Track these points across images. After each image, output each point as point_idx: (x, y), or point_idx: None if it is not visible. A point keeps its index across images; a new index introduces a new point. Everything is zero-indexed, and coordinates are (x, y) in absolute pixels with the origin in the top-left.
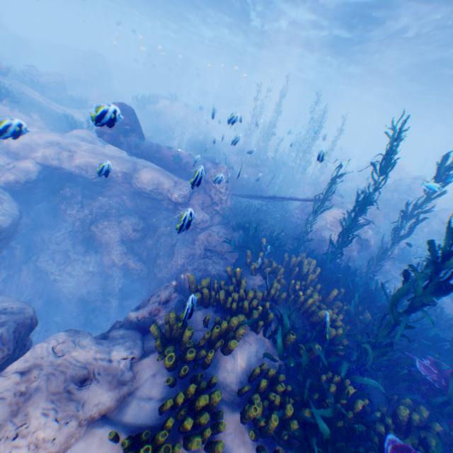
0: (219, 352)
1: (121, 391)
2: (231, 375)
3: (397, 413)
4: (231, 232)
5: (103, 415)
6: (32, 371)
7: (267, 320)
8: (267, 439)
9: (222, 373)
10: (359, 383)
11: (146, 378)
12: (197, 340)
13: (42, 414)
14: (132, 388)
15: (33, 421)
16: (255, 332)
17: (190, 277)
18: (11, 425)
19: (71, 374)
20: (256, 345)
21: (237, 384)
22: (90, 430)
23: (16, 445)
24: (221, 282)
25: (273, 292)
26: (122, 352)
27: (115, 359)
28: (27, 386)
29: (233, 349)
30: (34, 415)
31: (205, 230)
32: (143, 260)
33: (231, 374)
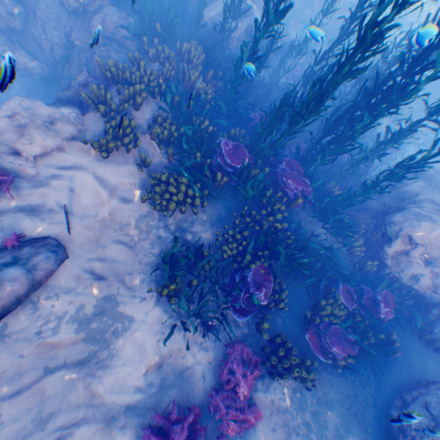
0: (133, 110)
1: (78, 127)
2: (143, 122)
3: (230, 133)
4: (128, 19)
5: (74, 138)
6: (16, 117)
7: (162, 91)
8: (165, 146)
9: (137, 120)
10: (217, 126)
11: (91, 122)
12: (117, 104)
13: (39, 135)
14: (84, 127)
15: (36, 138)
16: (155, 99)
17: (98, 60)
18: (24, 140)
19: (43, 119)
20: (157, 107)
21: (147, 126)
22: (70, 143)
23: (34, 147)
24: (125, 65)
25: (167, 73)
26: (68, 110)
27: (65, 113)
28: (19, 124)
29: (140, 105)
30: (34, 136)
31: (99, 15)
32: (39, 59)
33: (143, 121)
